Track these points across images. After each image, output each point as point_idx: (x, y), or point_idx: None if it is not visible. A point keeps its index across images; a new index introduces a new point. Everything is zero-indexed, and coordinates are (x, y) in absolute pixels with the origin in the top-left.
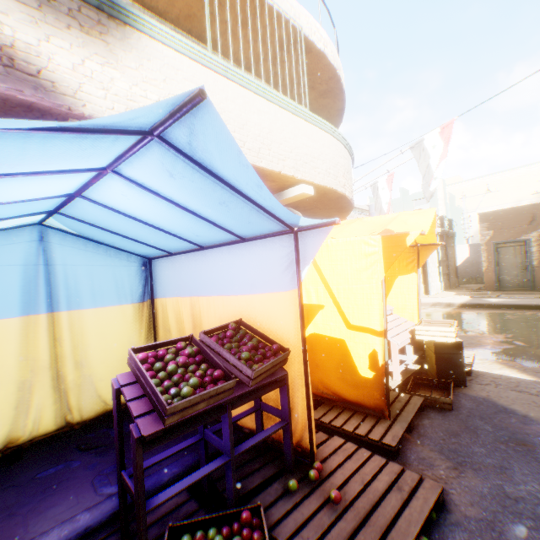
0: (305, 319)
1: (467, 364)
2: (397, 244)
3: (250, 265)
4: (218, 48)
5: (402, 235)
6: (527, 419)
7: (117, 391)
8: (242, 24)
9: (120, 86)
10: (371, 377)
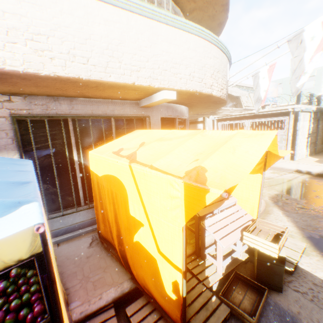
0: (133, 228)
1: (293, 262)
2: (197, 197)
3: None
4: None
5: (202, 190)
6: None
7: None
8: None
9: None
10: (174, 298)
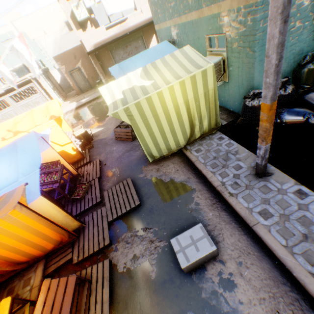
0: None
1: (91, 133)
2: (60, 120)
3: None
4: None
5: (60, 117)
6: (105, 138)
7: (42, 190)
8: None
9: None
10: (76, 153)
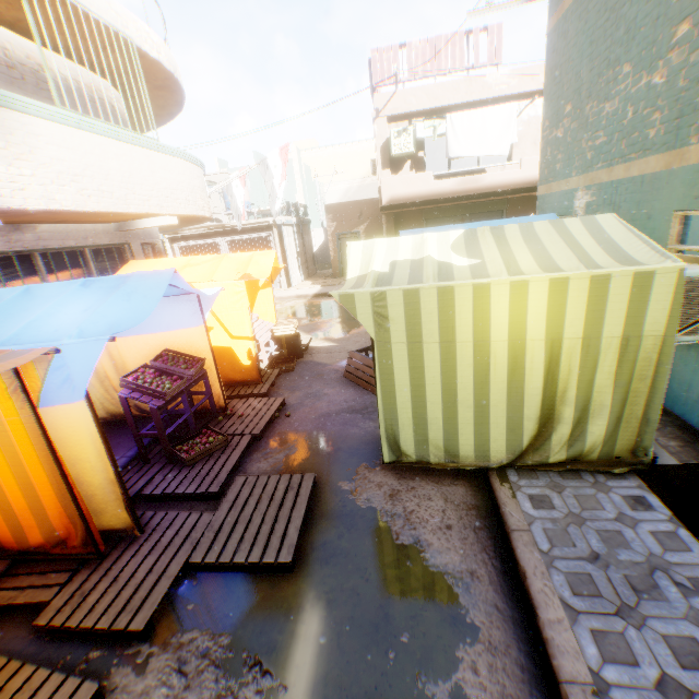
0: None
1: (306, 344)
2: (255, 286)
3: (164, 313)
4: (15, 29)
5: (257, 281)
6: (326, 365)
7: (127, 398)
8: (57, 21)
9: (1, 170)
10: (250, 364)
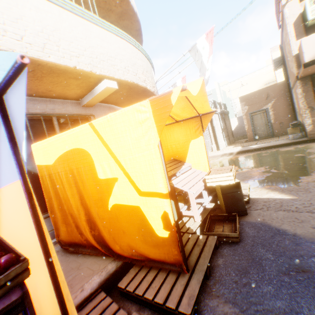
0: (106, 192)
1: (246, 194)
2: (164, 105)
3: None
4: None
5: (167, 95)
6: (297, 238)
7: None
8: None
9: None
10: (167, 236)
